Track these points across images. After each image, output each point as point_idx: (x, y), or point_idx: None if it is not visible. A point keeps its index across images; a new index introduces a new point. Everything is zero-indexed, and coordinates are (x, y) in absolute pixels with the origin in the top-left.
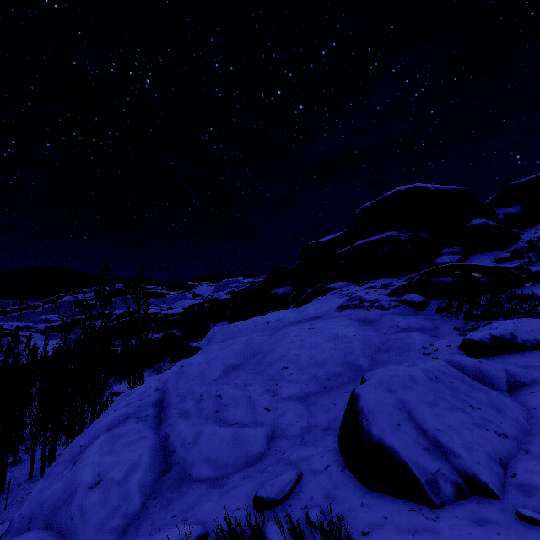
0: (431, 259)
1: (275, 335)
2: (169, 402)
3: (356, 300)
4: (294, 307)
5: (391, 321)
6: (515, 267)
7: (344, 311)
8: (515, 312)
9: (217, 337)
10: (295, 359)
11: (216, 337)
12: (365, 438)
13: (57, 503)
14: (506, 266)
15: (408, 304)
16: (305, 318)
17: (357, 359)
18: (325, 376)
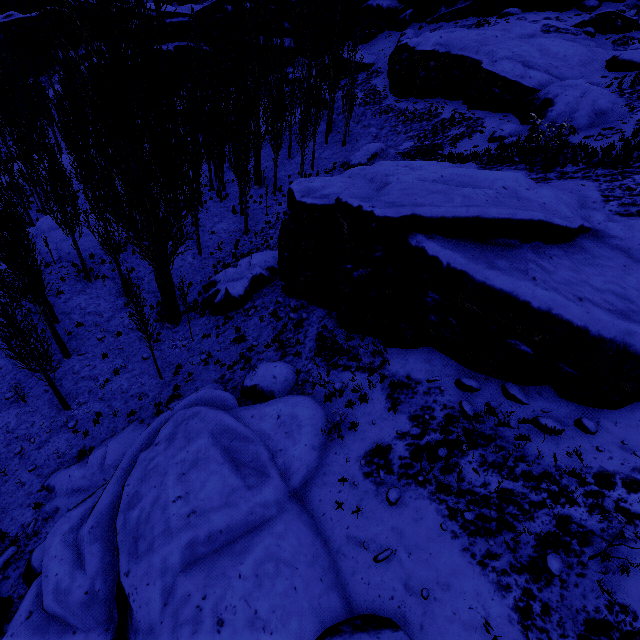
0: (580, 0)
1: (533, 43)
2: (531, 65)
3: (552, 28)
4: (422, 29)
5: (583, 42)
6: (635, 20)
7: (551, 34)
8: (633, 44)
9: (468, 43)
10: (566, 53)
11: (466, 43)
12: (631, 63)
13: (541, 84)
14: (633, 18)
15: (588, 34)
16: (526, 36)
17: (590, 55)
18: (582, 60)
